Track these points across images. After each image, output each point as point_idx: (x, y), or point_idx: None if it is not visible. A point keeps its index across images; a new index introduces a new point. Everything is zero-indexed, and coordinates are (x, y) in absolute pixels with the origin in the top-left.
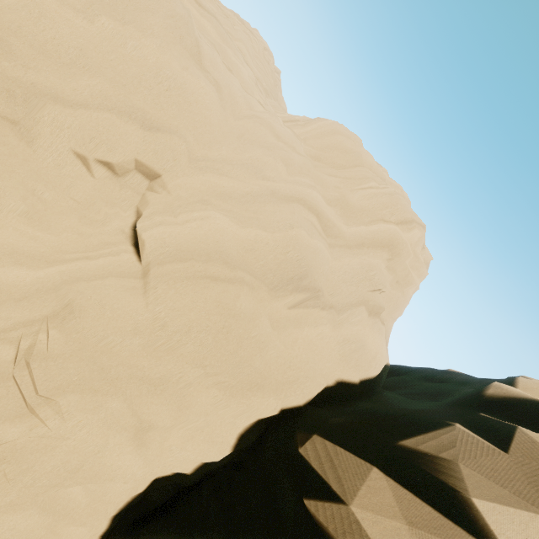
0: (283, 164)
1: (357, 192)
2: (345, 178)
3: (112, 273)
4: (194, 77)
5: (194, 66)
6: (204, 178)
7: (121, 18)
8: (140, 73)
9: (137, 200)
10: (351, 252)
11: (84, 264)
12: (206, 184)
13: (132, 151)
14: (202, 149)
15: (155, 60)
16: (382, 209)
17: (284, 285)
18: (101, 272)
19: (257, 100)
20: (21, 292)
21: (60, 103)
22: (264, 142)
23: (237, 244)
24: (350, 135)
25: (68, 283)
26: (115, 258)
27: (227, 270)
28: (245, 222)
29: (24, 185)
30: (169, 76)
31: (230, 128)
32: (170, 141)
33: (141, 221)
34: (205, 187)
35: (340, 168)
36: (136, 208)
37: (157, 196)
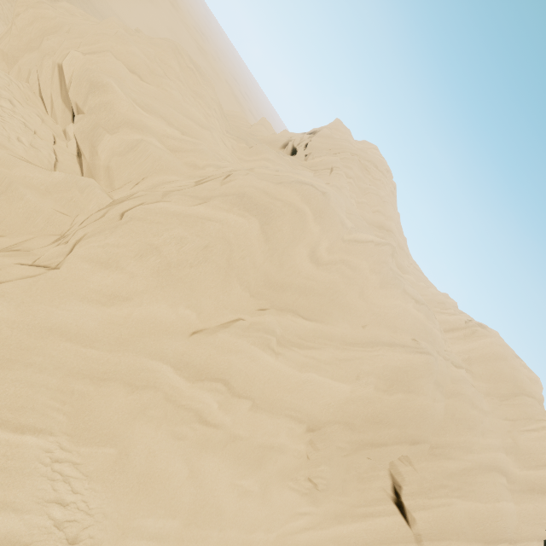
0: (481, 435)
1: (523, 434)
2: (513, 419)
3: (398, 538)
4: (438, 403)
5: (435, 390)
6: (439, 464)
7: (407, 389)
8: (413, 416)
9: (387, 463)
10: (525, 496)
11: (375, 524)
12: (441, 468)
13: (401, 455)
14: (433, 436)
15: (420, 403)
16: (544, 453)
17: (494, 541)
18: (390, 535)
19: (450, 362)
20: (344, 541)
21: (373, 446)
22: (468, 420)
23: (467, 518)
24: (503, 349)
25: (376, 544)
26: (392, 520)
27: (468, 544)
28: (468, 497)
29: (341, 479)
30: (429, 413)
31: (444, 408)
32: (423, 447)
33: (407, 499)
34: (440, 469)
35: (503, 396)
36: (388, 471)
37: (407, 470)
